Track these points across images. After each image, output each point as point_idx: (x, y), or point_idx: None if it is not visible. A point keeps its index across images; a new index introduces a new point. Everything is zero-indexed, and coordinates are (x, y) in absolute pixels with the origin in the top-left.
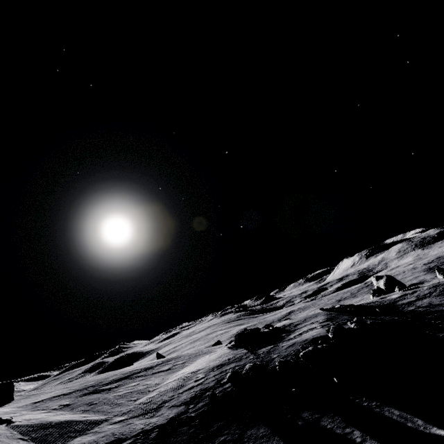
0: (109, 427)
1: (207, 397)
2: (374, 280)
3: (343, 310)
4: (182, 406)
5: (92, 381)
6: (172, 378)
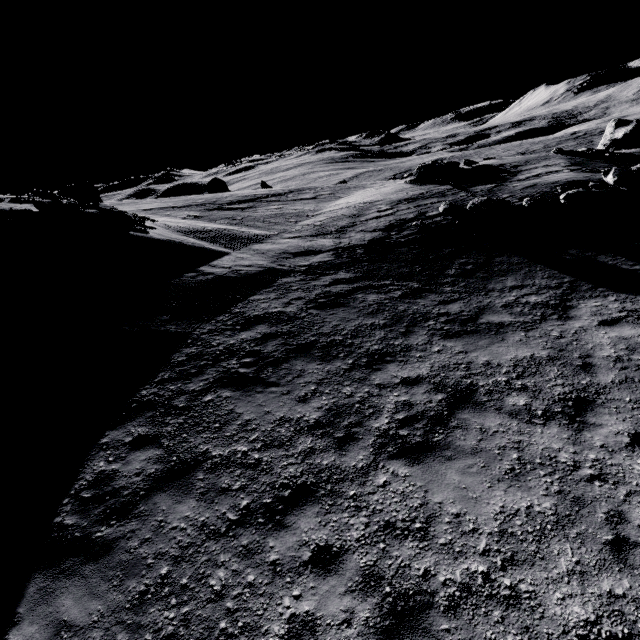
0: (287, 241)
1: (413, 227)
2: (610, 127)
3: (591, 157)
4: (377, 233)
5: (200, 200)
6: (332, 207)
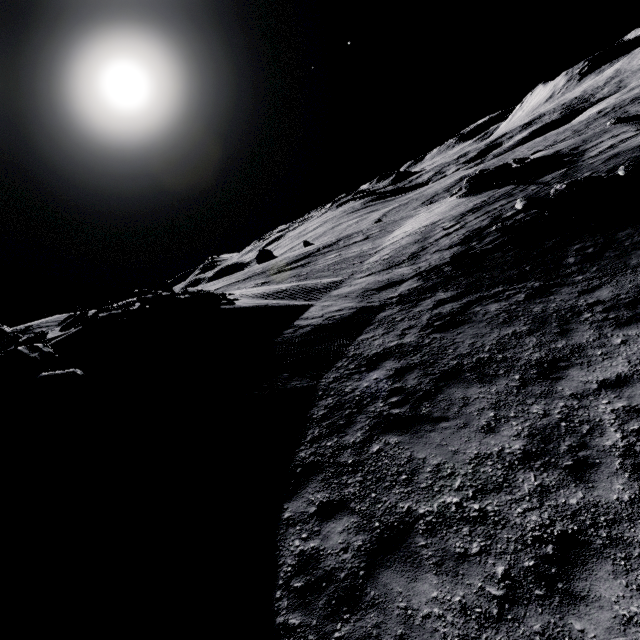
0: (363, 280)
1: (493, 232)
2: None
3: None
4: (455, 248)
5: (257, 270)
6: (391, 240)
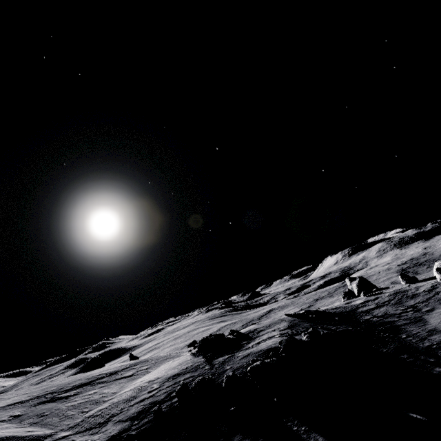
0: None
1: (154, 412)
2: (348, 281)
3: (307, 316)
4: (127, 422)
5: (54, 387)
6: (130, 387)
